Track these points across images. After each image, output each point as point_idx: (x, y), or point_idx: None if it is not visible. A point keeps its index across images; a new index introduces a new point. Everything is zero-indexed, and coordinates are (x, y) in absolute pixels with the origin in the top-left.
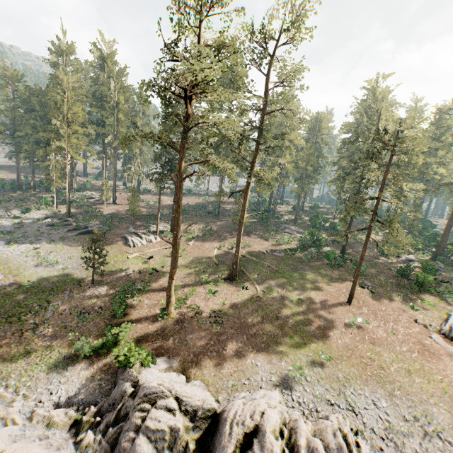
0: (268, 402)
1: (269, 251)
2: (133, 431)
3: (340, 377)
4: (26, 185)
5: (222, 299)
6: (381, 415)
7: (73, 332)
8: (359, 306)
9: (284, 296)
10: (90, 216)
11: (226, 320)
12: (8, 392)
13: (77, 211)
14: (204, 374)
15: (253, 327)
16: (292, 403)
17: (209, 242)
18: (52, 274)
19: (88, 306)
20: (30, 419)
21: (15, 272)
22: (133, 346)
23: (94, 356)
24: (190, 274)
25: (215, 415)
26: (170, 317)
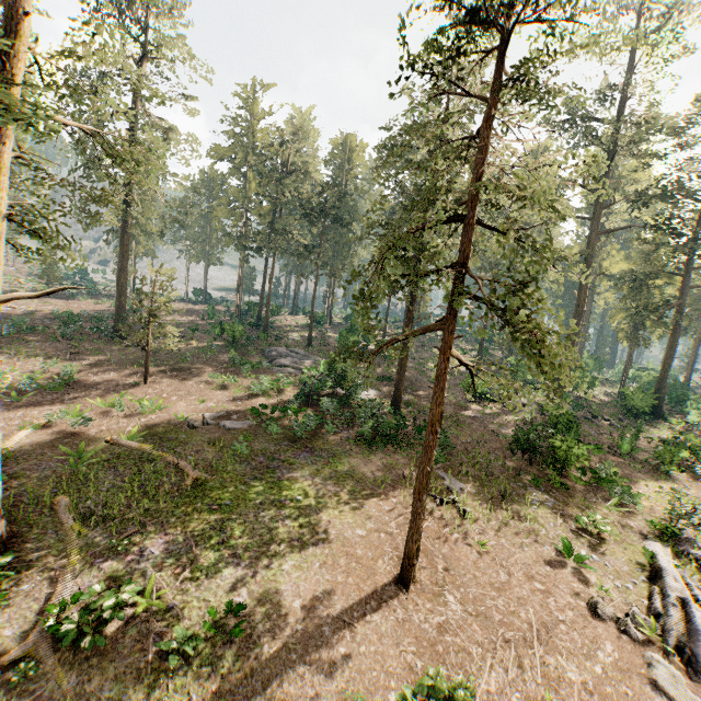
0: None
1: (213, 418)
2: None
3: None
4: None
5: None
6: None
7: None
8: (437, 590)
9: (170, 610)
10: None
11: None
12: None
13: None
14: None
15: None
16: None
17: (28, 407)
18: None
19: None
20: None
21: None
22: None
23: None
24: None
25: None
26: None
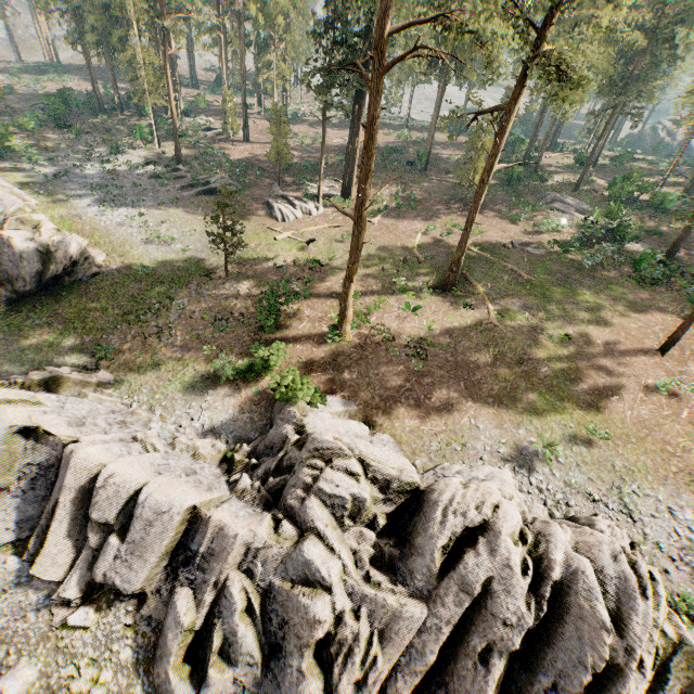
0: (501, 488)
1: (516, 244)
2: (301, 489)
3: (618, 466)
4: (108, 104)
5: (427, 321)
6: (677, 529)
7: (208, 345)
8: (681, 360)
9: (538, 327)
10: (211, 164)
11: (433, 356)
12: (141, 409)
13: (190, 154)
14: (395, 427)
15: (476, 371)
16: (529, 488)
17: (407, 220)
18: (168, 258)
19: (224, 310)
20: (171, 446)
21: (119, 250)
22: None
23: (240, 381)
24: (374, 274)
25: (417, 490)
26: (345, 340)
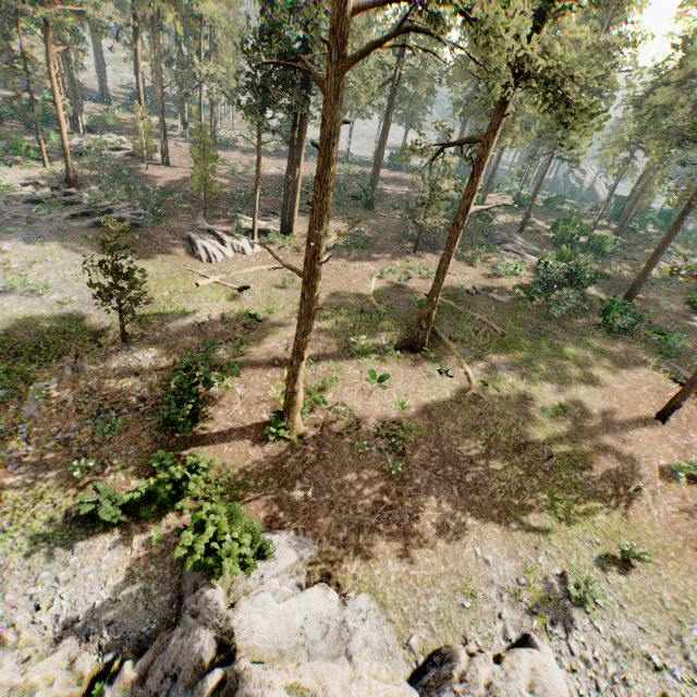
0: None
1: (479, 289)
2: None
3: (667, 601)
4: None
5: (399, 395)
6: None
7: (82, 458)
8: (682, 429)
9: (526, 395)
10: (116, 188)
11: (412, 447)
12: None
13: (91, 176)
14: (374, 577)
15: (469, 466)
16: (571, 660)
17: (358, 261)
18: (36, 315)
19: (114, 394)
20: None
21: None
22: (216, 500)
23: (131, 518)
24: (326, 330)
25: None
26: (294, 432)
